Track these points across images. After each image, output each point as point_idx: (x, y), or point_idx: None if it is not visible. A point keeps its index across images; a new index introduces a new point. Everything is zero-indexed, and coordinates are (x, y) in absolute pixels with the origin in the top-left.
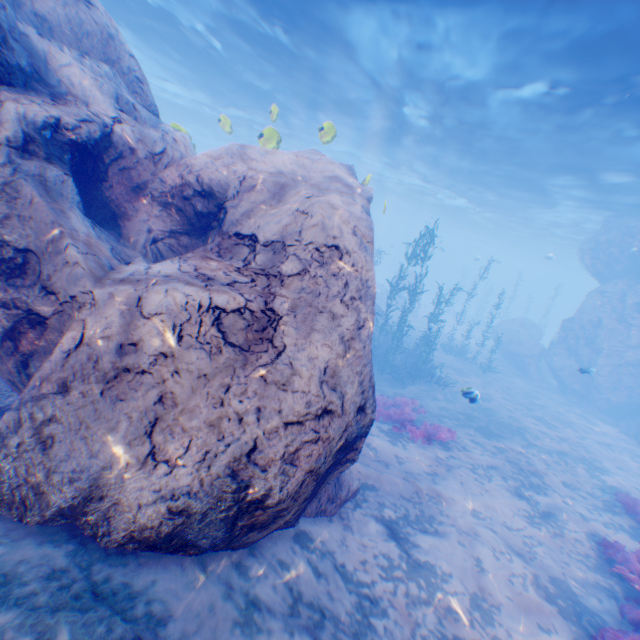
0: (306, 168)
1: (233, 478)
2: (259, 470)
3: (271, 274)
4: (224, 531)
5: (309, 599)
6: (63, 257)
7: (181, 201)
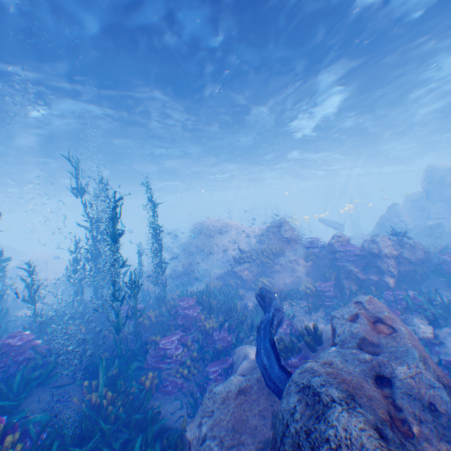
0: None
1: None
2: None
3: None
4: None
5: None
6: None
7: None
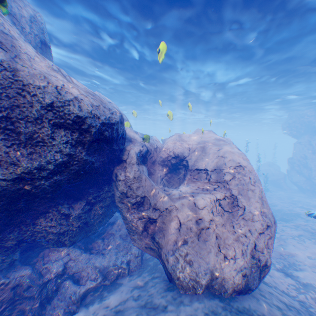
0: (204, 138)
1: (253, 258)
2: (260, 253)
3: (220, 181)
4: (257, 280)
5: (288, 303)
6: (157, 195)
7: (166, 162)
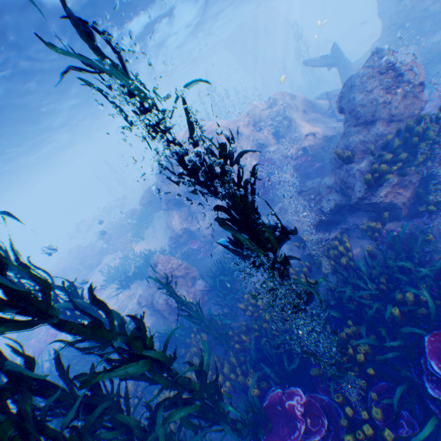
0: None
1: None
2: None
3: None
4: None
5: None
6: None
7: None
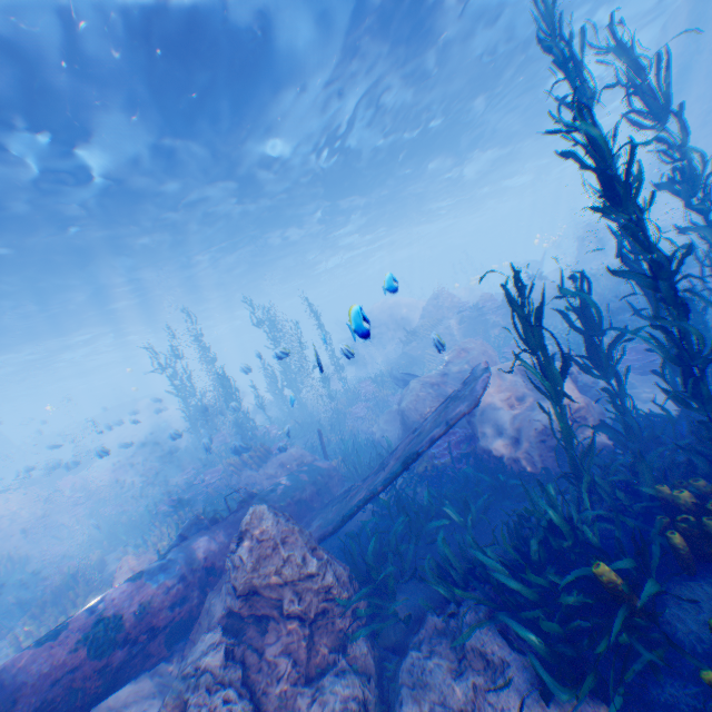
0: None
1: None
2: None
3: None
4: None
5: None
6: None
7: None
